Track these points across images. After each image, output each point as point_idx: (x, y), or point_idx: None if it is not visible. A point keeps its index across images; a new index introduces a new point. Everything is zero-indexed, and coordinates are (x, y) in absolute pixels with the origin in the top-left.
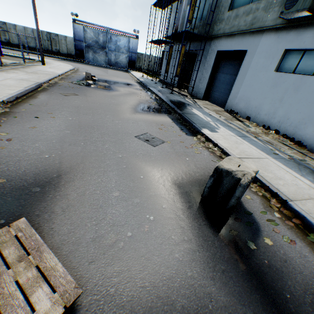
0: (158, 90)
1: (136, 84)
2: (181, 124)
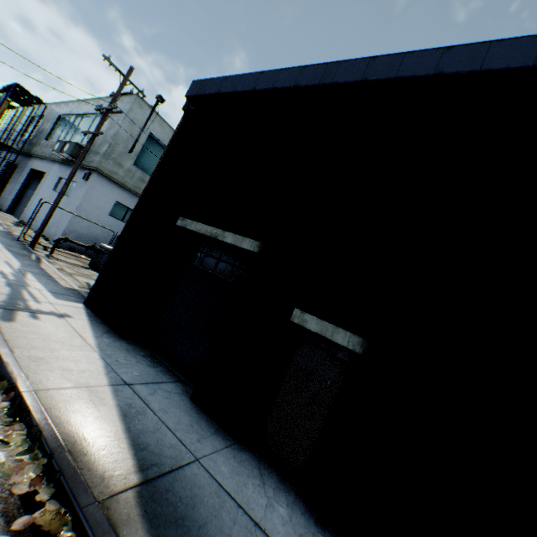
0: None
1: None
2: None
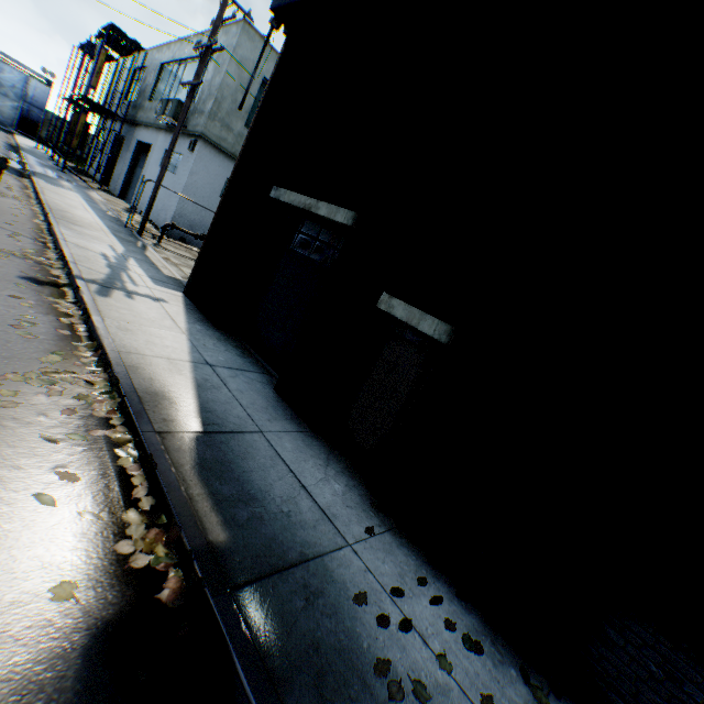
0: (41, 161)
1: (2, 143)
2: (18, 172)
